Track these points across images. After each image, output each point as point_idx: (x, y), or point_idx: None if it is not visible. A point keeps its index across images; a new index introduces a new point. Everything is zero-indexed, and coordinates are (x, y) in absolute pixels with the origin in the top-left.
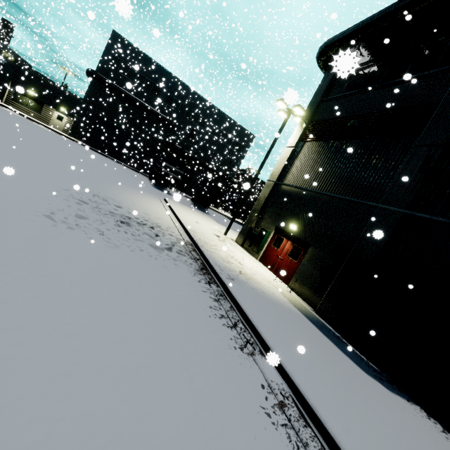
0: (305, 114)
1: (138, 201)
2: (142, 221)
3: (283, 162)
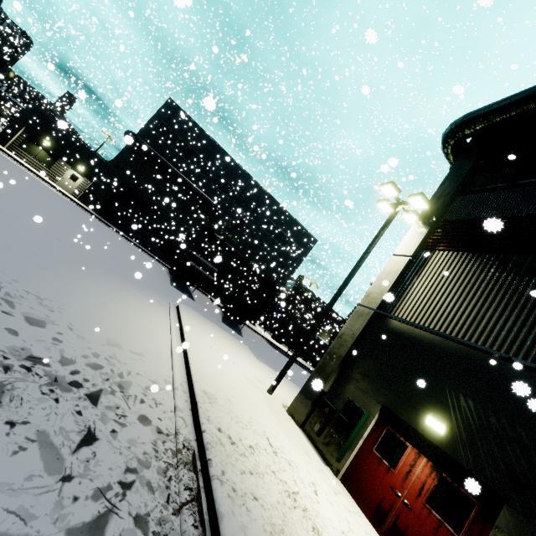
0: (427, 209)
1: (116, 307)
2: (77, 370)
3: (389, 277)
